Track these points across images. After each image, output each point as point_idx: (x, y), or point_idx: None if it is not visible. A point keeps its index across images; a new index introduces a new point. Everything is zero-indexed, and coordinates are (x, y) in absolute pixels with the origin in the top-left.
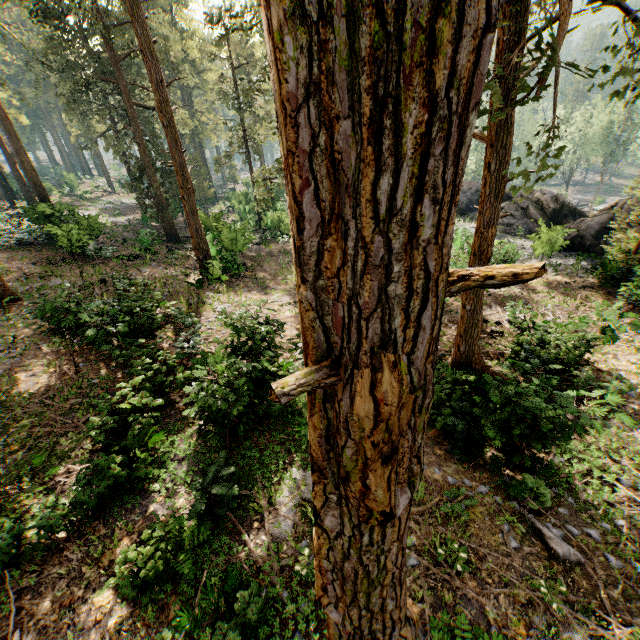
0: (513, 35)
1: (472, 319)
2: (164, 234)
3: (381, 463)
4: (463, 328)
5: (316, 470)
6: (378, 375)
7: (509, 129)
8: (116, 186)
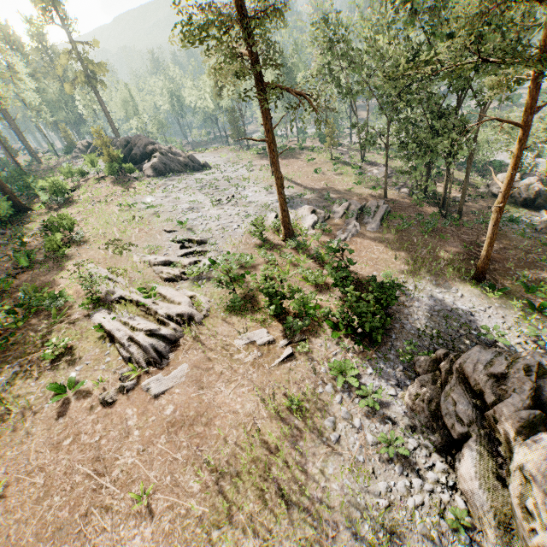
0: None
1: (4, 191)
2: None
3: None
4: (4, 195)
5: None
6: None
7: None
8: None
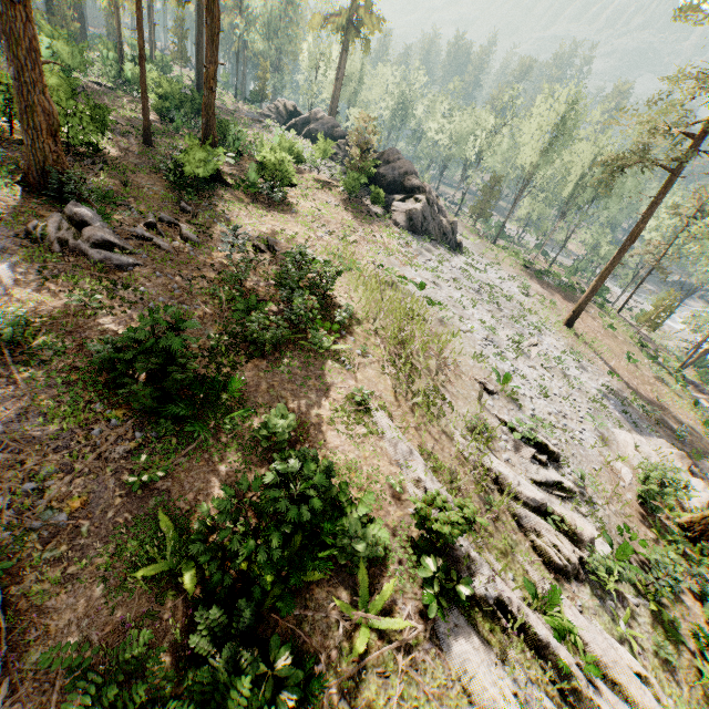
0: None
1: (207, 132)
2: None
3: None
4: (203, 137)
5: None
6: None
7: (214, 3)
8: None
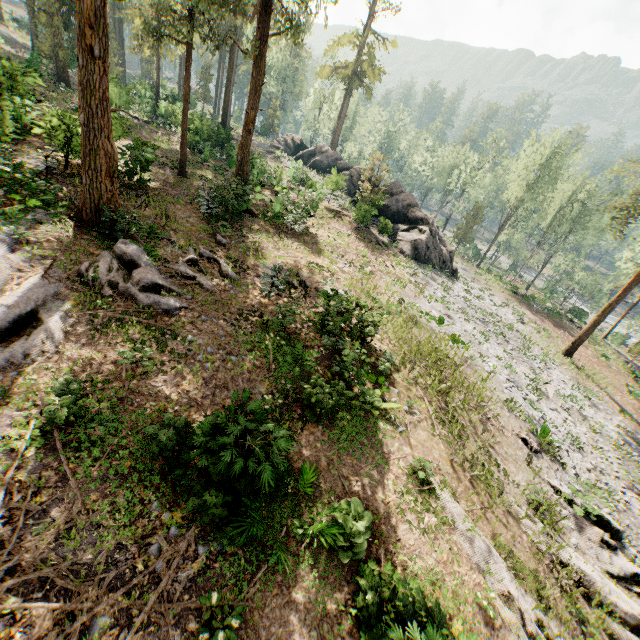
0: (264, 10)
1: (241, 168)
2: (55, 77)
3: (89, 28)
4: (236, 172)
5: (78, 39)
6: (87, 0)
7: (262, 58)
8: (7, 18)
